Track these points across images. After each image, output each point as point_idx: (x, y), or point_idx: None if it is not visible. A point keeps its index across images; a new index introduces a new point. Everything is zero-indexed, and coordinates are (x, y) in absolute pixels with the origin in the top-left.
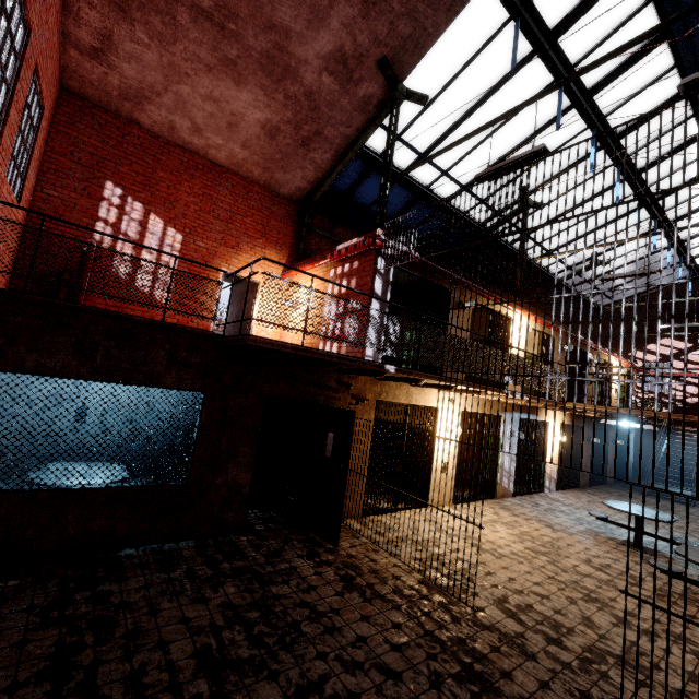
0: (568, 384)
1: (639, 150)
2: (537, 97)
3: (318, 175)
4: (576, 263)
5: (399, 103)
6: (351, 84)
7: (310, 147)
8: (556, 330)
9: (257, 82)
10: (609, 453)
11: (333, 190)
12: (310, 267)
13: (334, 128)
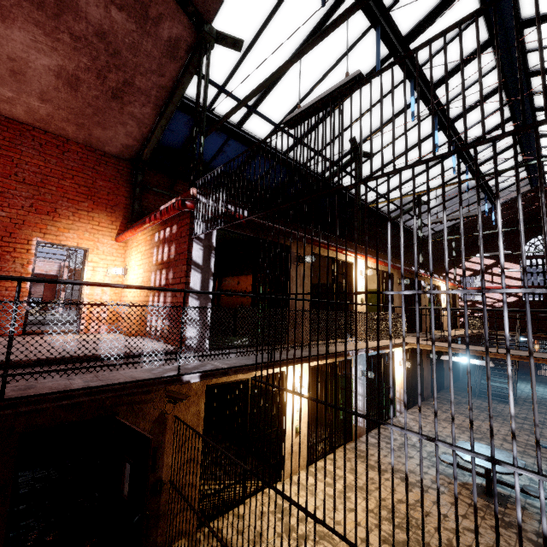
0: (407, 309)
1: (452, 100)
2: (347, 13)
3: (143, 131)
4: (404, 204)
5: (209, 46)
6: (149, 23)
7: (124, 100)
8: (394, 267)
9: (27, 16)
10: (444, 362)
11: (167, 147)
12: (135, 231)
13: (145, 77)
